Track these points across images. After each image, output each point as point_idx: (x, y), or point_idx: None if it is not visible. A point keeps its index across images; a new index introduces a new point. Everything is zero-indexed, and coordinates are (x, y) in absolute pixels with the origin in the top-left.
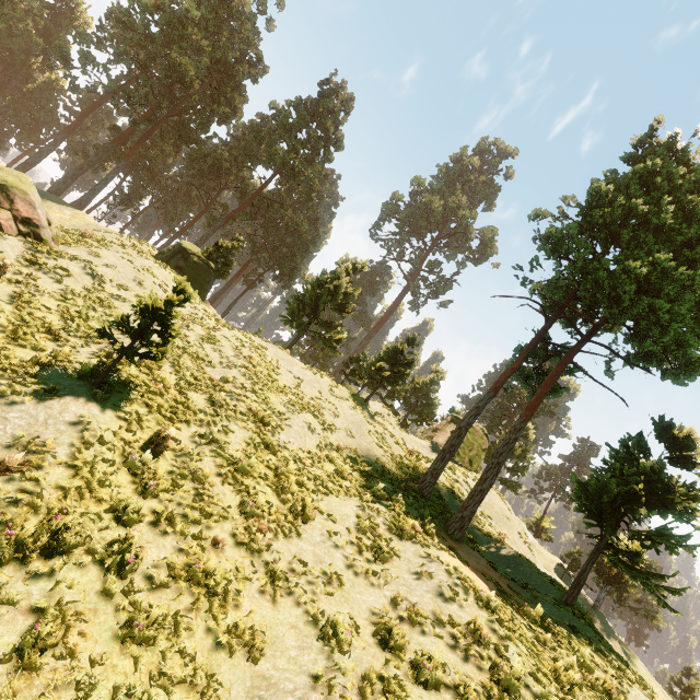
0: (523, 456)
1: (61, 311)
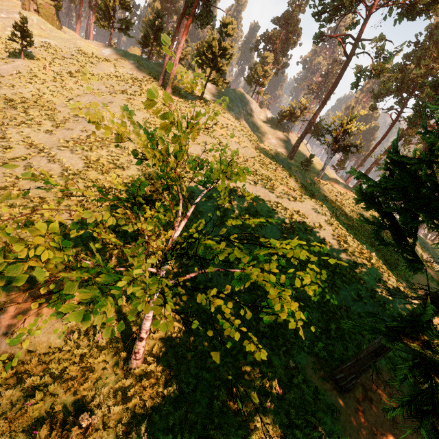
0: (266, 75)
1: (1, 43)
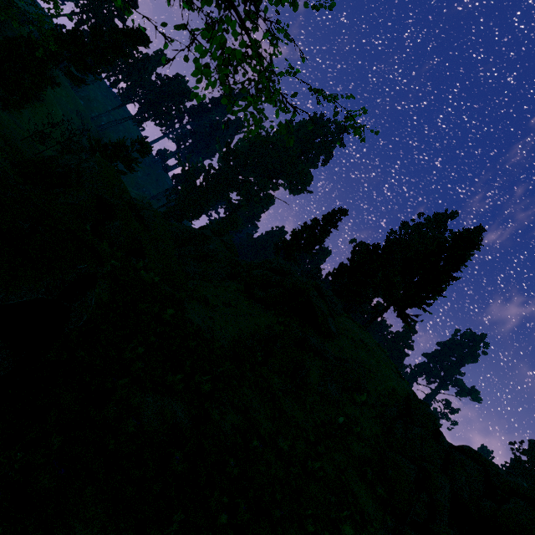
0: None
1: None
